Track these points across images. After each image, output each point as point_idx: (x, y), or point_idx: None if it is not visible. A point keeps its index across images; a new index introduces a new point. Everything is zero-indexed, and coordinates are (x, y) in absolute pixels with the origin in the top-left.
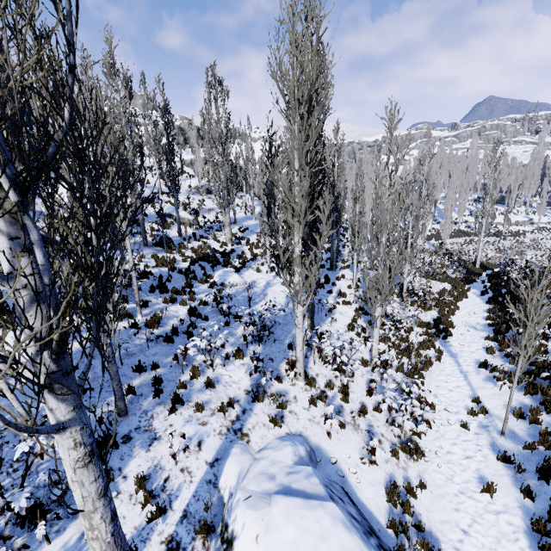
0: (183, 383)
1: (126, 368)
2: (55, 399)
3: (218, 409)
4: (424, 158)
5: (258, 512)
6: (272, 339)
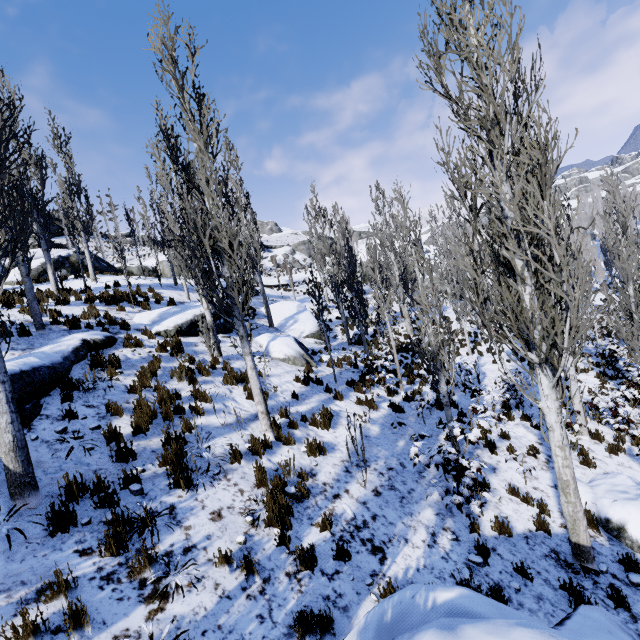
0: (484, 434)
1: (429, 426)
2: (548, 369)
3: (527, 452)
4: (609, 207)
5: (636, 505)
6: (527, 405)
